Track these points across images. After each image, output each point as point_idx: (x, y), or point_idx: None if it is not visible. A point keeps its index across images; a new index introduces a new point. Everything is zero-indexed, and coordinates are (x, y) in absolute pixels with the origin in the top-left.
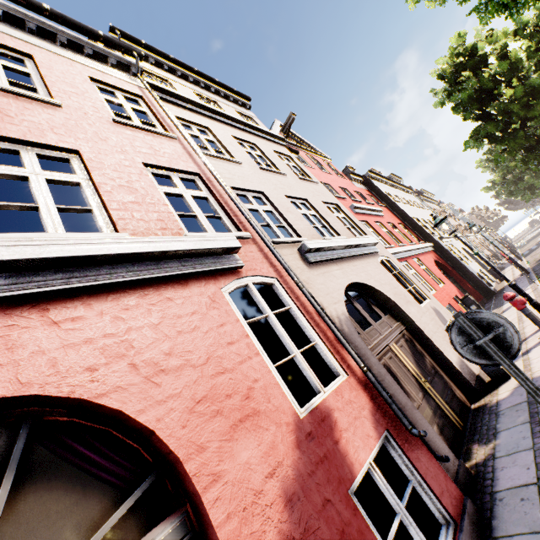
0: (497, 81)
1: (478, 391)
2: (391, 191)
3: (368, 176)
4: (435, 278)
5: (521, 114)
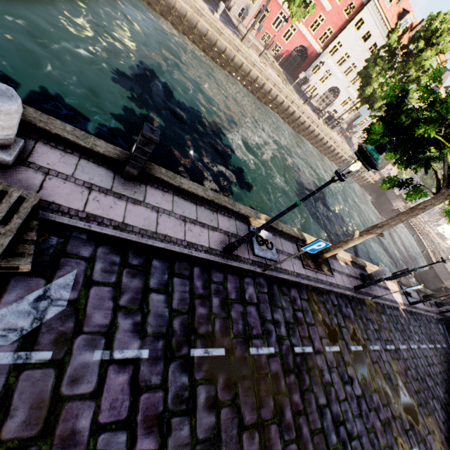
0: (391, 48)
1: (227, 9)
2: (376, 31)
3: (373, 0)
4: (288, 39)
5: (367, 65)
